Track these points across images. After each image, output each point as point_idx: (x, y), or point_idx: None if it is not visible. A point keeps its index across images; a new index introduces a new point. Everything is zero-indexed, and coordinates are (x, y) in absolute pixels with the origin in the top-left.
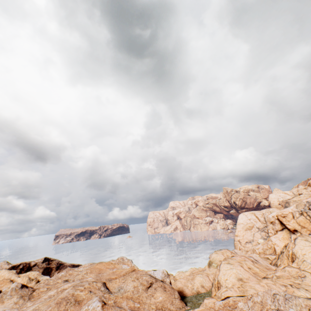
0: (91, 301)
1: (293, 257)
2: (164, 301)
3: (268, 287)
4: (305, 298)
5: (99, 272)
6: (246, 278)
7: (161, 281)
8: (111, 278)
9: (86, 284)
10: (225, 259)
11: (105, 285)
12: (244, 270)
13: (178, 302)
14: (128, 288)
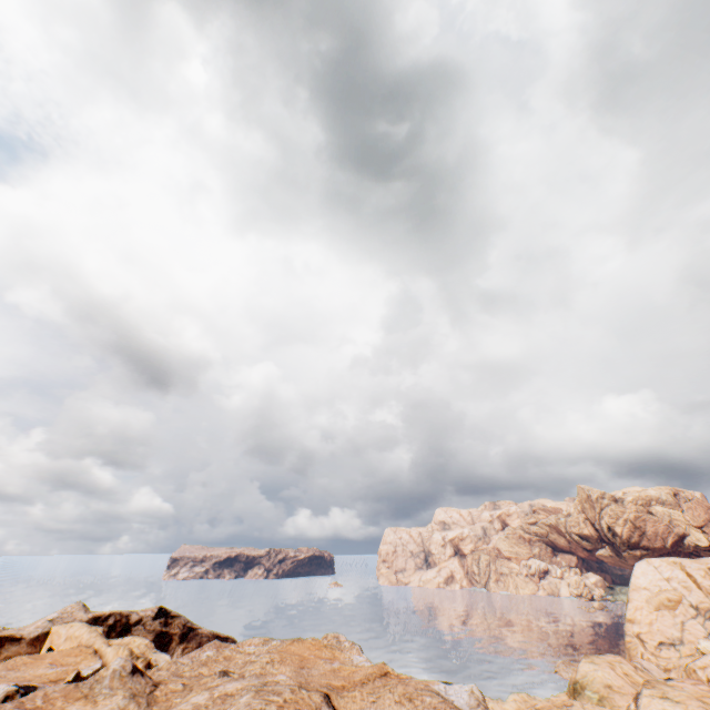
0: None
1: None
2: None
3: None
4: None
5: (301, 665)
6: None
7: None
8: (333, 686)
9: (285, 689)
10: (650, 683)
11: (330, 701)
12: None
13: None
14: None
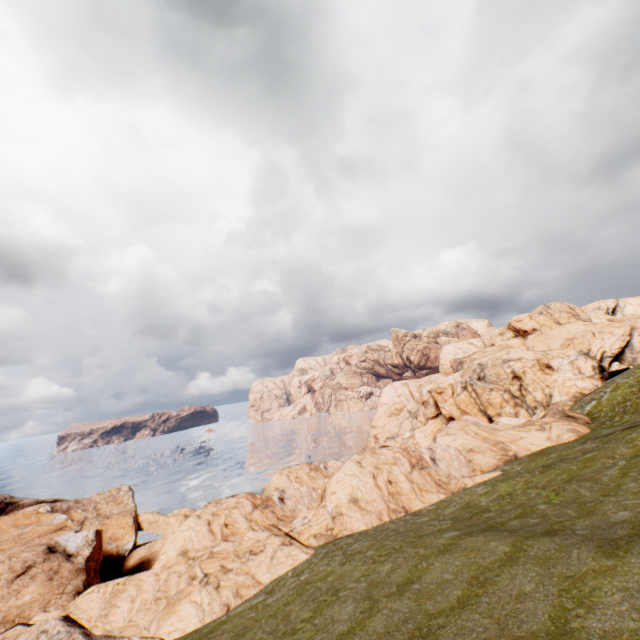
0: None
1: (323, 496)
2: (33, 602)
3: (163, 584)
4: (95, 637)
5: None
6: (197, 549)
7: (65, 558)
8: None
9: None
10: (208, 504)
11: None
12: (206, 533)
13: (65, 600)
14: None
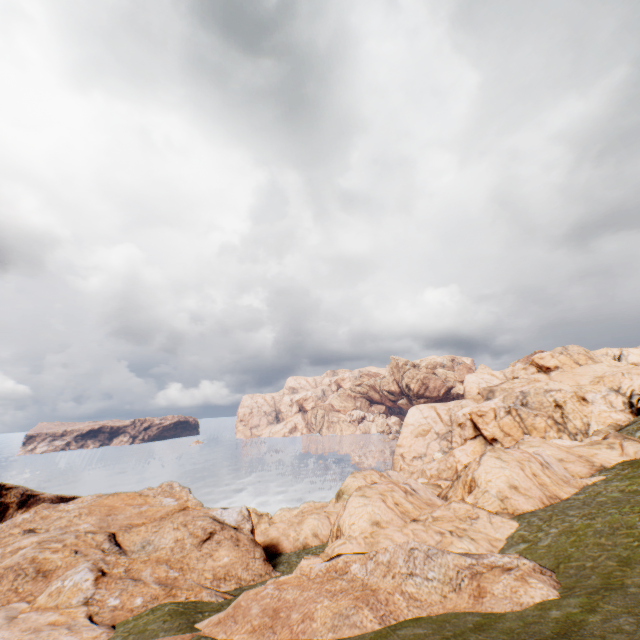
0: (73, 570)
1: (472, 485)
2: (233, 564)
3: (415, 537)
4: (459, 553)
5: (108, 514)
6: (386, 521)
7: (234, 529)
8: (133, 525)
9: (70, 537)
10: (360, 488)
11: (115, 538)
12: (387, 508)
13: (259, 564)
14: (164, 543)
